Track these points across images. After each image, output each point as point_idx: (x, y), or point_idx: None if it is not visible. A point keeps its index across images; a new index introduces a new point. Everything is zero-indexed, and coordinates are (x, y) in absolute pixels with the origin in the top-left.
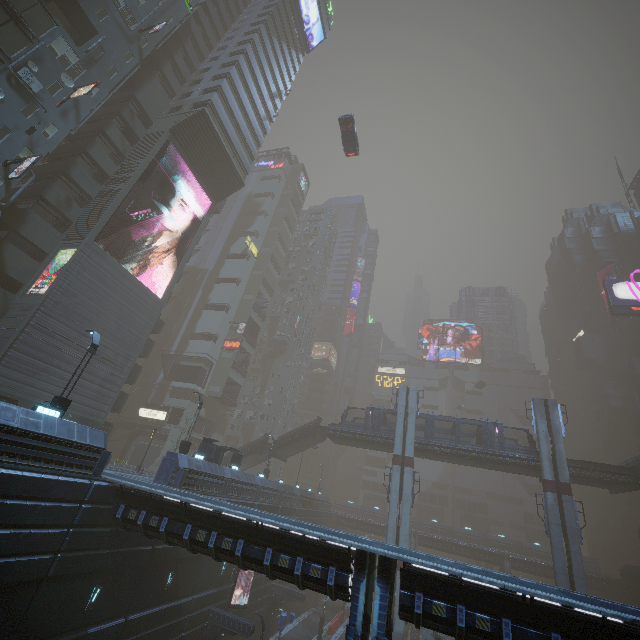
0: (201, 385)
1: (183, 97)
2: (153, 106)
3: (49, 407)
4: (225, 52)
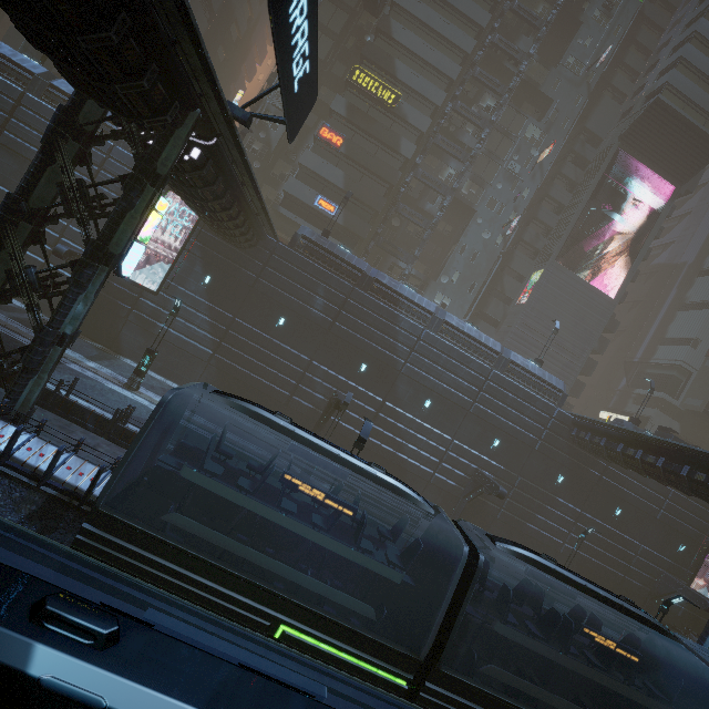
0: (673, 396)
1: (634, 95)
2: (602, 124)
3: (532, 362)
4: (692, 4)
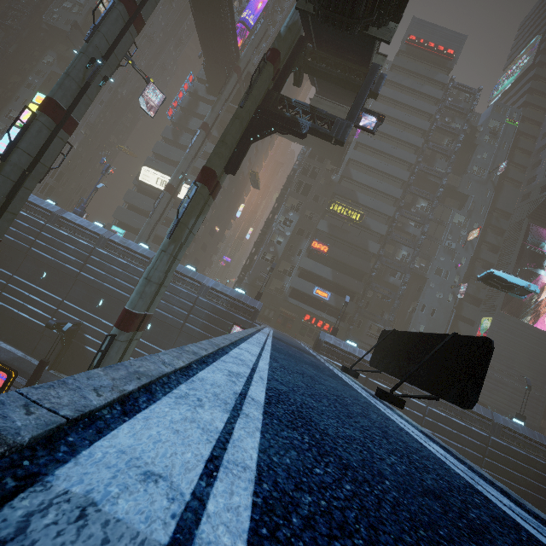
0: None
1: (528, 183)
2: (508, 203)
3: (517, 419)
4: None
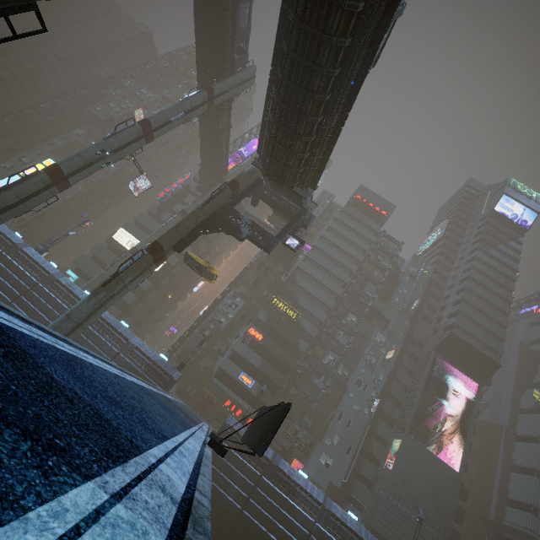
0: None
1: (437, 321)
2: (422, 335)
3: None
4: (456, 280)
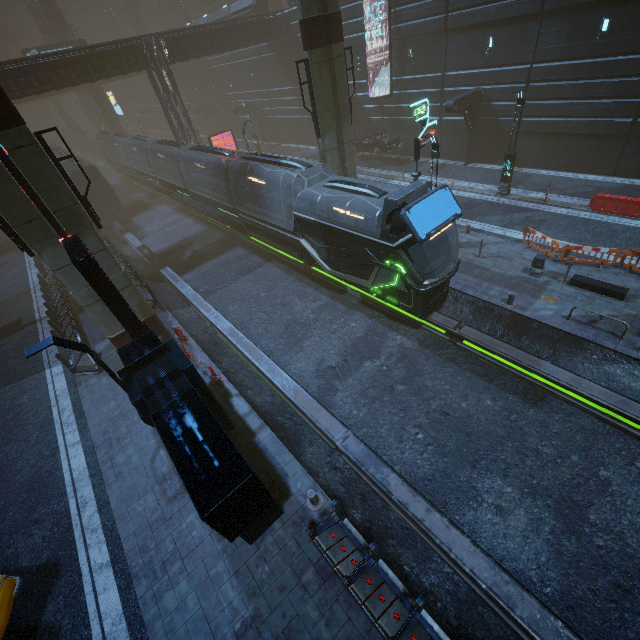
0: None
1: None
2: None
3: None
4: None
